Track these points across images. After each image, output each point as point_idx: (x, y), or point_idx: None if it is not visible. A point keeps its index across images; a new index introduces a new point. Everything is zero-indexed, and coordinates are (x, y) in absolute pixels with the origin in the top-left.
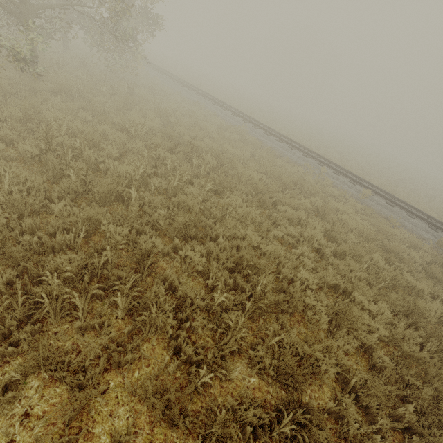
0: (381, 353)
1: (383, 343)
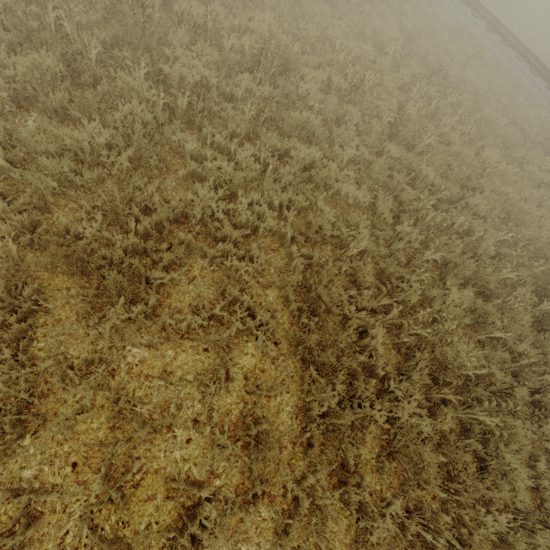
0: None
1: None
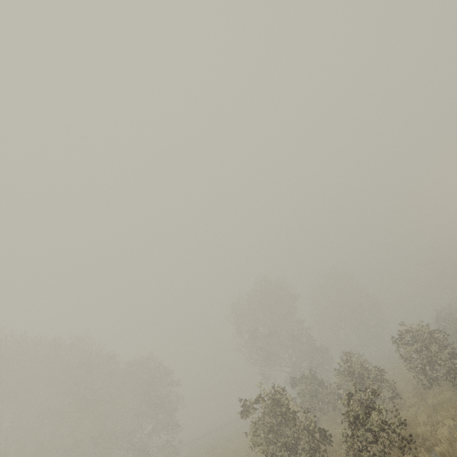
0: None
1: None
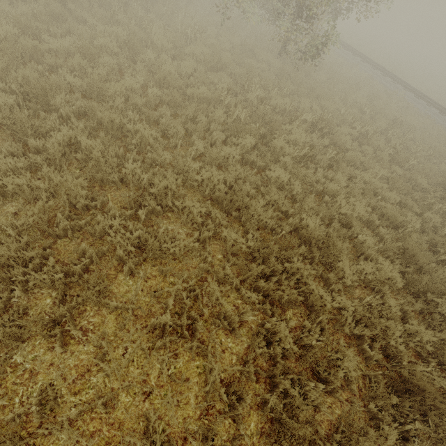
0: None
1: None
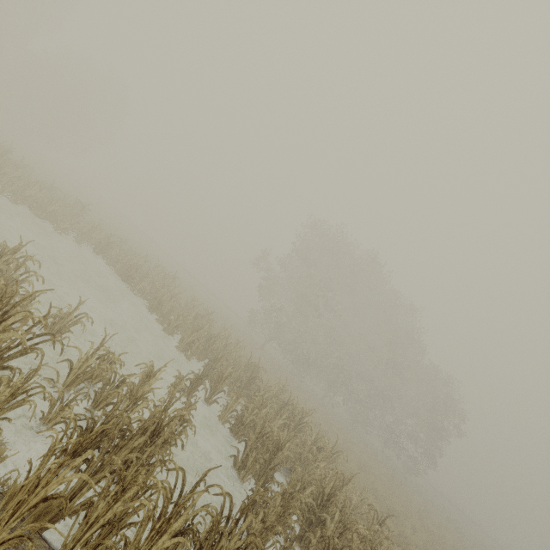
0: None
1: None
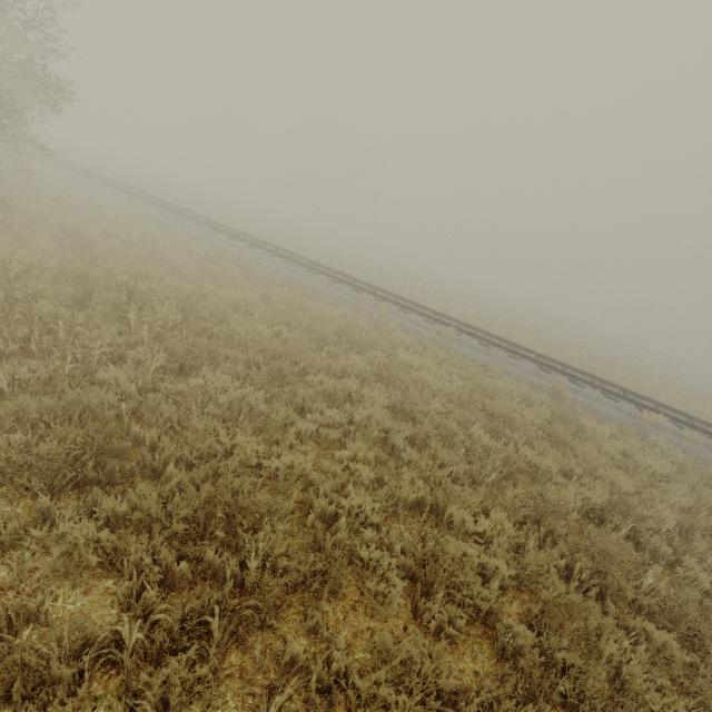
0: (510, 618)
1: (513, 589)
